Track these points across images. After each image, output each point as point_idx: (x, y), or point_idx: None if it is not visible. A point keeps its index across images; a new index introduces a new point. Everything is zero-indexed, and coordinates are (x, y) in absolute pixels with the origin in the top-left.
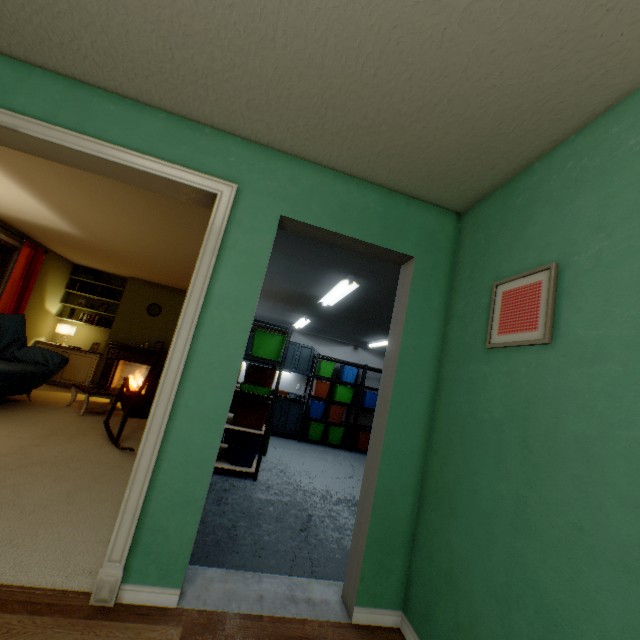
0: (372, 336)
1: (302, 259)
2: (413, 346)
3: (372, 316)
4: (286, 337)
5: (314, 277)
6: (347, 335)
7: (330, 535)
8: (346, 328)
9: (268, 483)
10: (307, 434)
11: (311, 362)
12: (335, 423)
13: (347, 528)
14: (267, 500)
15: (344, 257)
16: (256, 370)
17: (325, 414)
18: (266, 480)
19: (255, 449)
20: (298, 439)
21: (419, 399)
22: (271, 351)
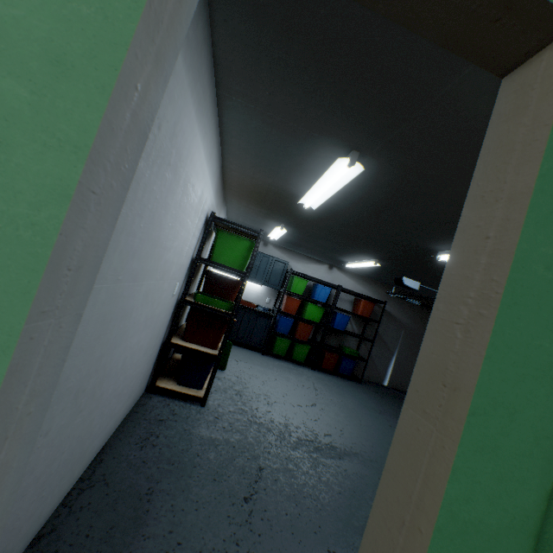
0: (352, 255)
1: (282, 114)
2: (546, 258)
3: (362, 229)
4: (255, 243)
5: (297, 157)
6: (324, 252)
7: (283, 510)
8: (325, 244)
9: (218, 411)
10: (272, 348)
11: (283, 277)
12: (301, 341)
13: (306, 494)
14: (210, 440)
15: (354, 103)
16: (217, 279)
17: (292, 330)
18: (216, 406)
19: (207, 370)
20: (262, 352)
21: (542, 396)
22: (235, 258)
